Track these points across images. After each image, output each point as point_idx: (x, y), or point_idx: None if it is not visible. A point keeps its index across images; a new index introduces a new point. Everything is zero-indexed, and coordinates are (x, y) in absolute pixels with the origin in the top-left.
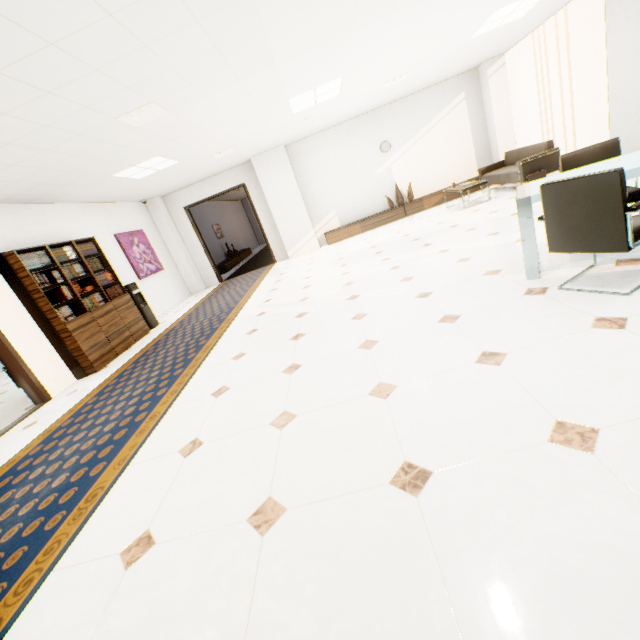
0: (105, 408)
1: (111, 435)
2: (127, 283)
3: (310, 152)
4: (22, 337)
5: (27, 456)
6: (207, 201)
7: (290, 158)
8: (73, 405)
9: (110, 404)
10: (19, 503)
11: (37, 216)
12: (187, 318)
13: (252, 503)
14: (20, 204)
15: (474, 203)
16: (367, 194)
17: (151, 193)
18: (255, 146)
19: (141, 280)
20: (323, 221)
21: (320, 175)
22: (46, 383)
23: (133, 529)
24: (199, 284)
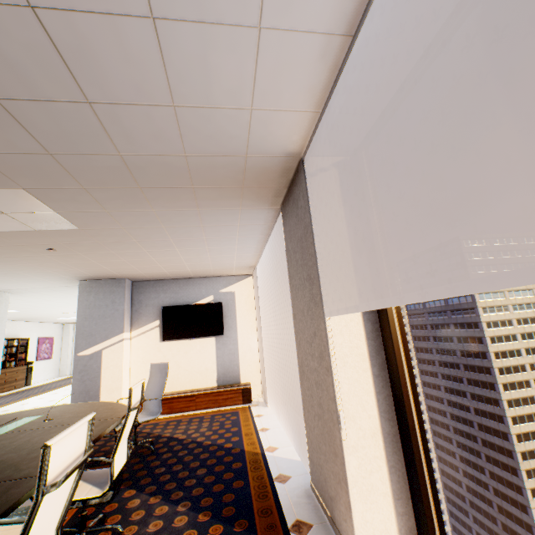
0: None
1: None
2: (29, 360)
3: None
4: None
5: None
6: None
7: None
8: None
9: None
10: None
11: (13, 325)
12: (47, 384)
13: (34, 406)
14: (11, 320)
15: None
16: None
17: (69, 322)
18: None
19: (37, 361)
20: None
21: None
22: None
23: (5, 410)
24: (67, 371)
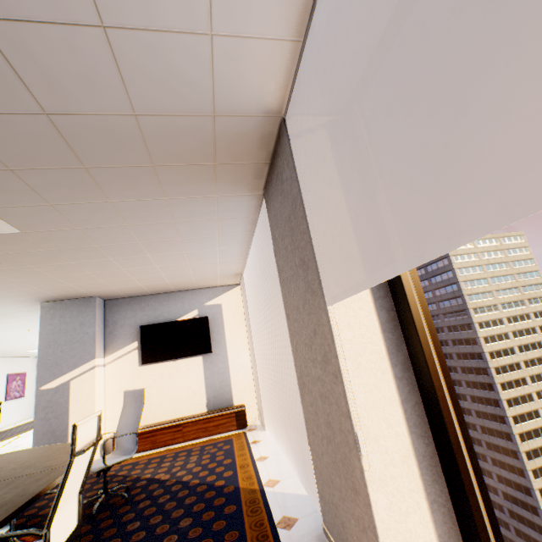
0: None
1: None
2: None
3: None
4: None
5: None
6: None
7: None
8: None
9: None
10: None
11: None
12: (18, 426)
13: None
14: None
15: None
16: None
17: None
18: None
19: (6, 401)
20: None
21: None
22: None
23: None
24: None
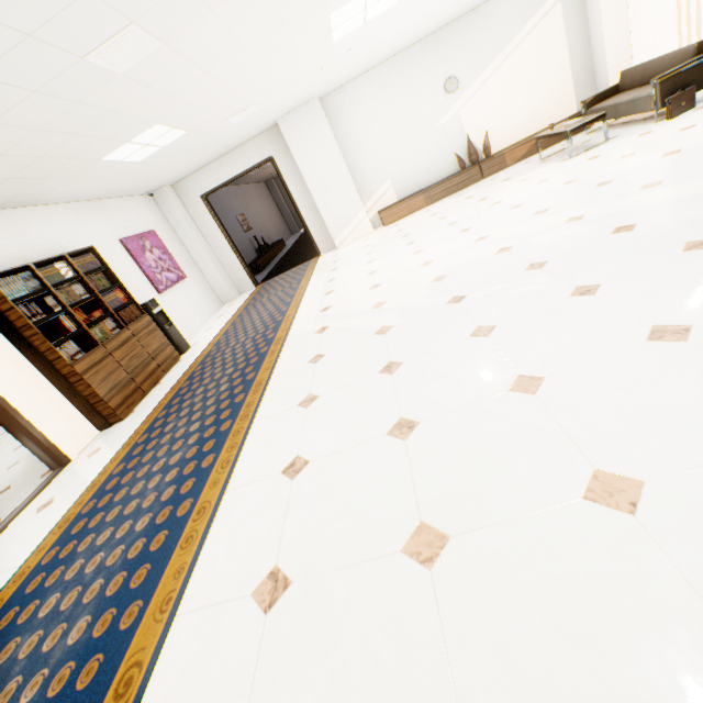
0: (135, 485)
1: (145, 541)
2: (144, 300)
3: (352, 104)
4: (19, 389)
5: (38, 567)
6: (226, 187)
7: (327, 115)
8: (95, 475)
9: (141, 478)
10: (22, 673)
11: (14, 225)
12: (223, 338)
13: None
14: None
15: (583, 149)
16: (430, 154)
17: (157, 181)
18: (282, 101)
19: (161, 294)
20: (375, 196)
21: (367, 134)
22: (61, 442)
23: None
24: (231, 291)
